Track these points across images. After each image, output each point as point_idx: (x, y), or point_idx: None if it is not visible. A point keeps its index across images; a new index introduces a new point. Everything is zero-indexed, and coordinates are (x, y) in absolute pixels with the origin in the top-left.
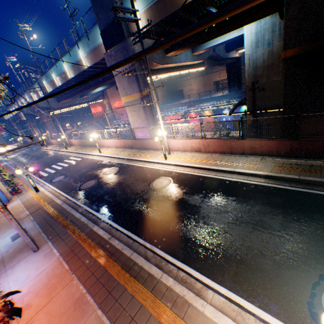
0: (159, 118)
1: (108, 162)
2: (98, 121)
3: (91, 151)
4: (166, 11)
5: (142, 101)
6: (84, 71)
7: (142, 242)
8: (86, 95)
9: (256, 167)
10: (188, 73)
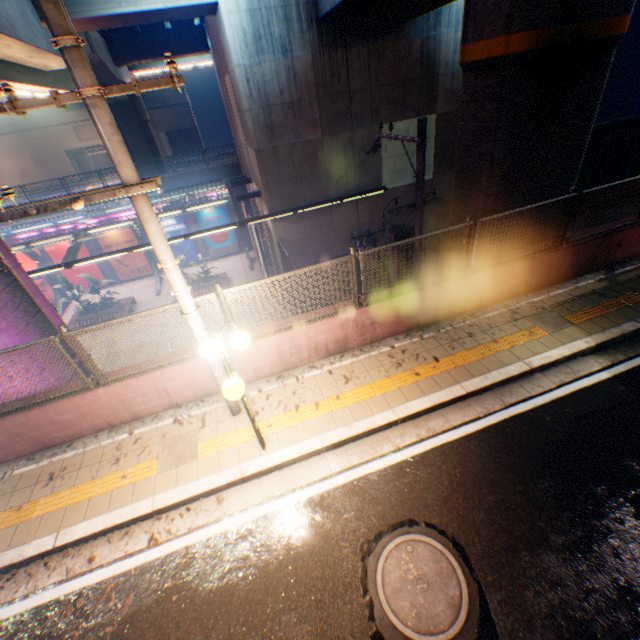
0: (172, 275)
1: None
2: None
3: None
4: None
5: None
6: None
7: None
8: None
9: (549, 334)
10: None
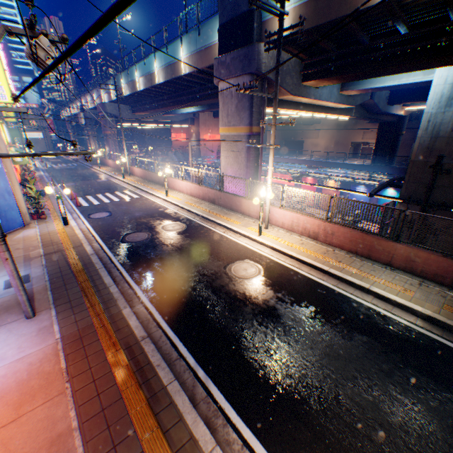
0: (269, 171)
1: (174, 213)
2: (177, 152)
3: (156, 190)
4: (328, 14)
5: (248, 140)
6: (179, 78)
7: (191, 364)
8: (171, 113)
9: (411, 296)
10: (318, 121)
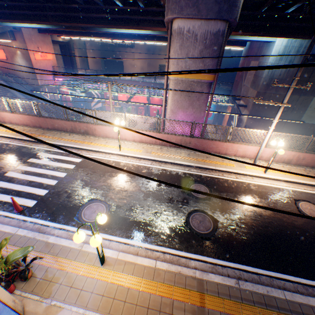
0: (274, 124)
1: (165, 171)
2: None
3: (86, 143)
4: None
5: (210, 87)
6: None
7: None
8: None
9: None
10: (132, 45)
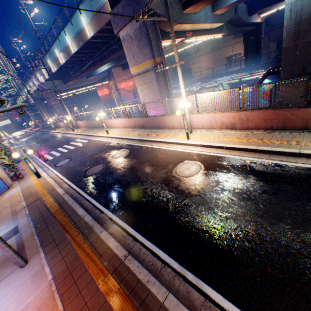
0: (181, 86)
1: (117, 144)
2: (105, 103)
3: (98, 132)
4: None
5: (155, 70)
6: (88, 43)
7: (177, 269)
8: (92, 76)
9: None
10: (197, 50)
